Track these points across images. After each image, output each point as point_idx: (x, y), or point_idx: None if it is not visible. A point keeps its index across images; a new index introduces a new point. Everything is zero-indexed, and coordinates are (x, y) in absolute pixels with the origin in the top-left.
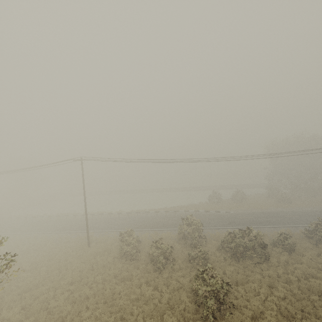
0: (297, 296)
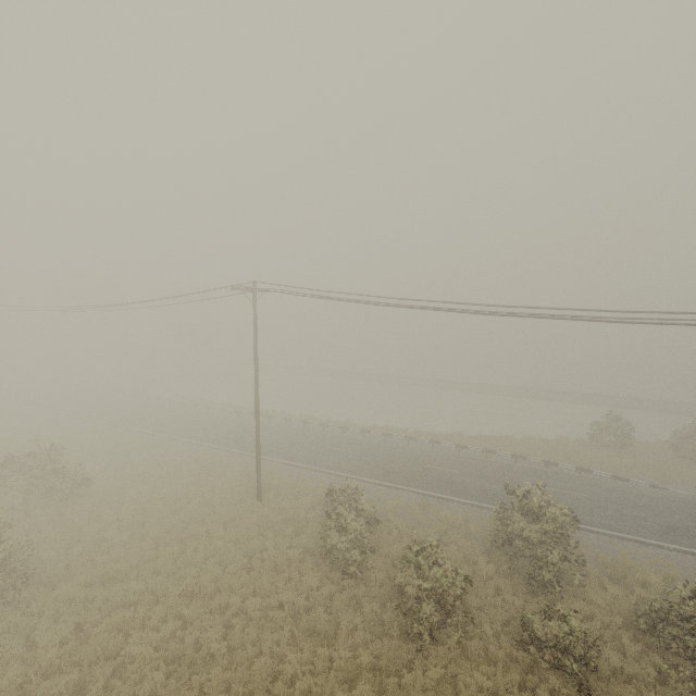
0: None
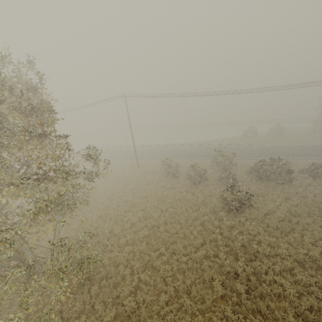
0: (307, 204)
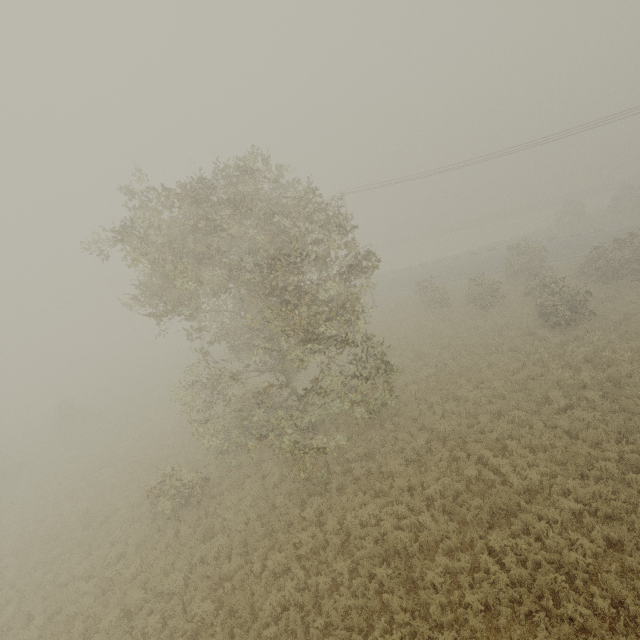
0: None
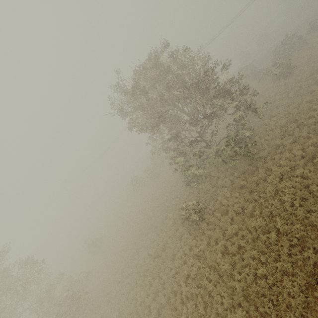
0: None
